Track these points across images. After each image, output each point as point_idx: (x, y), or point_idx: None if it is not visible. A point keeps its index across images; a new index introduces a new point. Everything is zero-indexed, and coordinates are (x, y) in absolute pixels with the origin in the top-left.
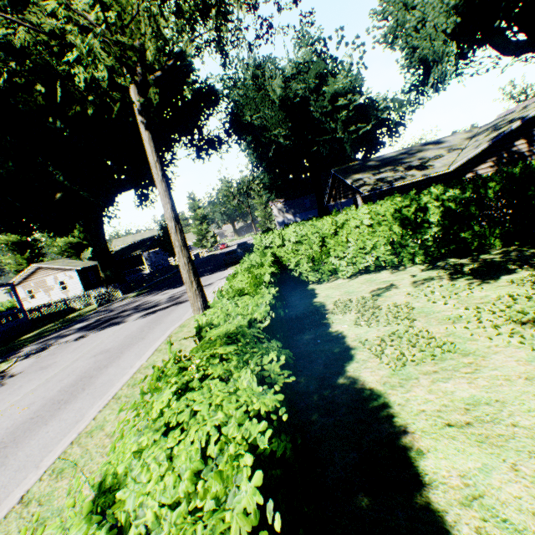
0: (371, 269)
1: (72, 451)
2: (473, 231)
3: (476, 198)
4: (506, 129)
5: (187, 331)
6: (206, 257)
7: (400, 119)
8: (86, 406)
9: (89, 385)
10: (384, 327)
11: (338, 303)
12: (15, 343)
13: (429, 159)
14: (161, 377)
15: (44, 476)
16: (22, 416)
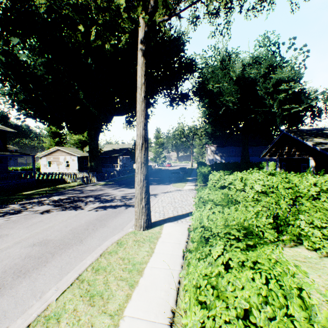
0: None
1: None
2: None
3: None
4: None
5: (121, 256)
6: (156, 169)
7: (326, 107)
8: None
9: None
10: None
11: None
12: (15, 196)
13: None
14: None
15: None
16: None
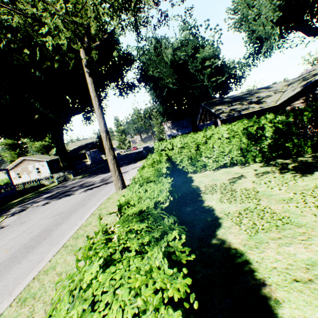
0: (227, 165)
1: (33, 285)
2: (293, 143)
3: (296, 122)
4: (312, 79)
5: (112, 202)
6: (124, 155)
7: (242, 74)
8: (45, 251)
9: (48, 236)
10: (240, 204)
11: (208, 187)
12: (7, 205)
13: (263, 97)
14: (92, 247)
15: (13, 303)
16: (4, 256)
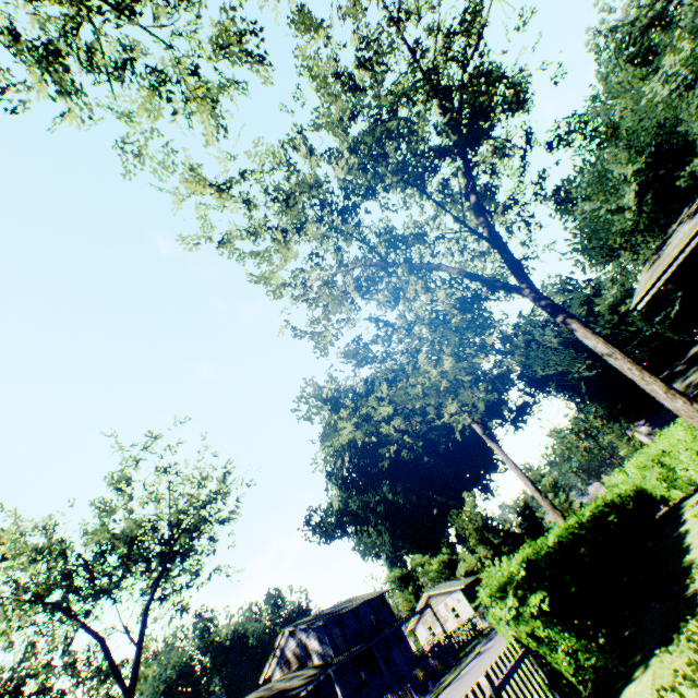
0: None
1: None
2: None
3: None
4: None
5: None
6: None
7: None
8: None
9: None
10: None
11: (692, 504)
12: (460, 655)
13: None
14: None
15: None
16: None
